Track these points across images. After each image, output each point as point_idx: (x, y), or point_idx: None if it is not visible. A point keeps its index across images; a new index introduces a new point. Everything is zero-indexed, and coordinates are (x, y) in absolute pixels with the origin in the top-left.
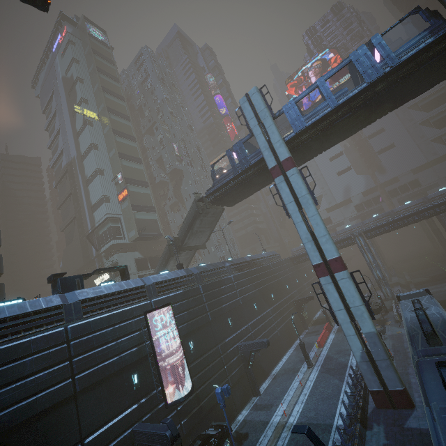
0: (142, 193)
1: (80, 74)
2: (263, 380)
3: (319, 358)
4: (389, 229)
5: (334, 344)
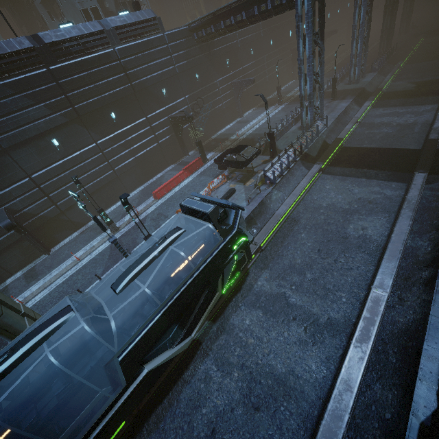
0: None
1: None
2: (71, 232)
3: (136, 219)
4: None
5: (170, 199)
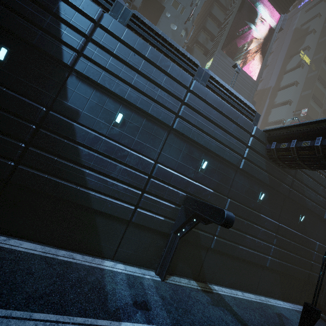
0: None
1: (316, 26)
2: None
3: None
4: None
5: None
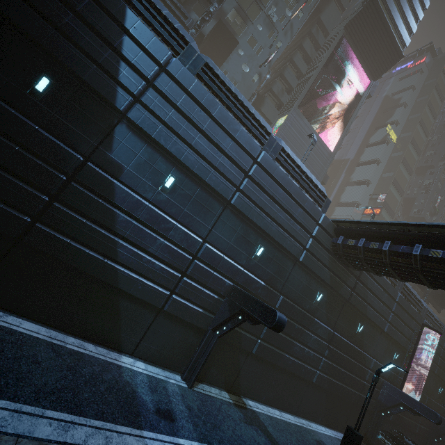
0: (385, 219)
1: (409, 100)
2: None
3: None
4: None
5: None
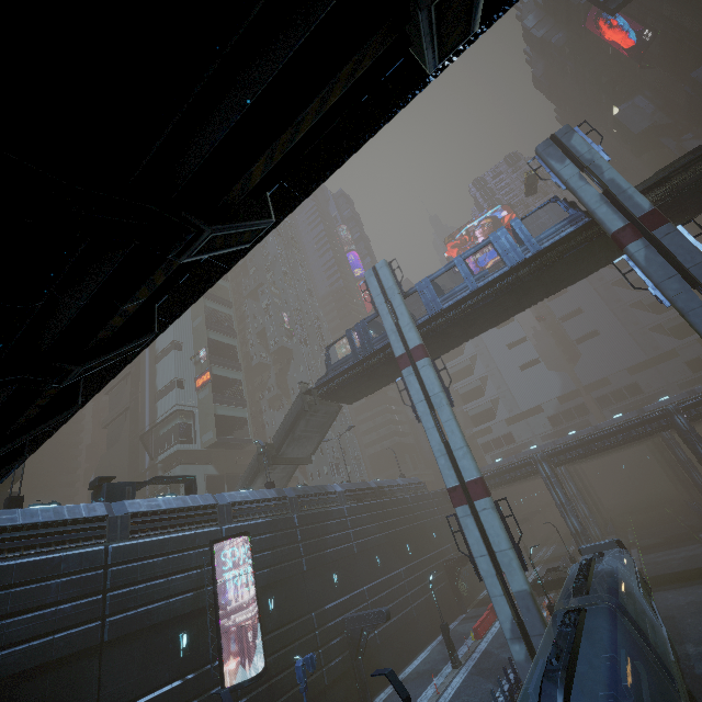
0: (231, 378)
1: None
2: (381, 687)
3: (473, 654)
4: (585, 453)
5: (499, 634)
